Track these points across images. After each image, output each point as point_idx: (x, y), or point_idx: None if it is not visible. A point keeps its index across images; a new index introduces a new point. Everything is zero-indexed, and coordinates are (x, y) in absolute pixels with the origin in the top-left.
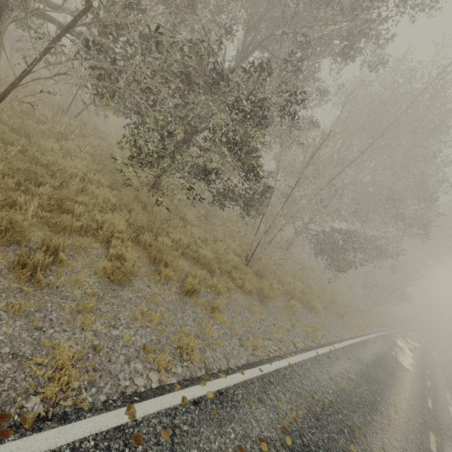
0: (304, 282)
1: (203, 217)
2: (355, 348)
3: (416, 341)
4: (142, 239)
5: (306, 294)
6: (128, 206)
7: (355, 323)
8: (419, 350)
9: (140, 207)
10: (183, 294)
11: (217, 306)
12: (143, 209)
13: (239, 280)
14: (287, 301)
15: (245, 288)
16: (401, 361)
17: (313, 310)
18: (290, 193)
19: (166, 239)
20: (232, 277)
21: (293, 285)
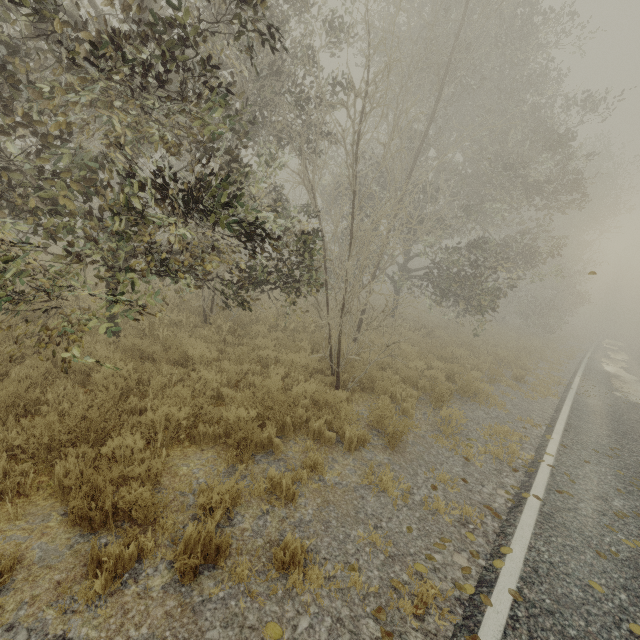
0: (443, 356)
1: (230, 336)
2: (576, 428)
3: (619, 351)
4: (56, 474)
5: (456, 379)
6: (16, 407)
7: (543, 377)
8: (634, 363)
9: (70, 386)
10: (188, 579)
11: (293, 552)
12: (84, 385)
13: (330, 432)
14: (433, 408)
15: (347, 441)
16: (637, 402)
17: (480, 397)
18: (351, 226)
19: (127, 437)
20: (313, 433)
21: (429, 374)
